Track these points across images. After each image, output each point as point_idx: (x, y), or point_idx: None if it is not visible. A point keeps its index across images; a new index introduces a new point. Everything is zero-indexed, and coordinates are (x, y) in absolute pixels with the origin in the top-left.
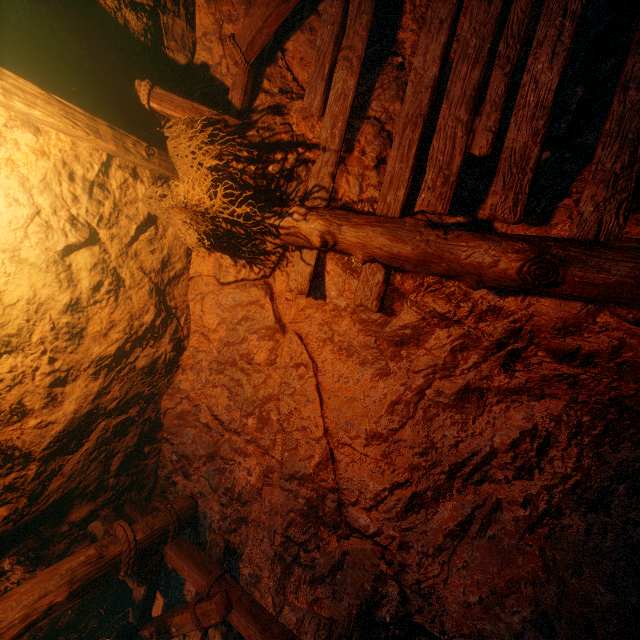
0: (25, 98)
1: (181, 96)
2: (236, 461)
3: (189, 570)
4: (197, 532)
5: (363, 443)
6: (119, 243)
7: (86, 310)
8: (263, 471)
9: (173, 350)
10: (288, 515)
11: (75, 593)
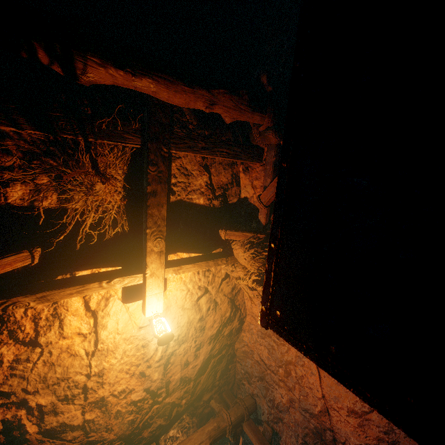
0: (188, 270)
1: (238, 231)
2: (274, 387)
3: (255, 441)
4: (256, 413)
5: (345, 413)
6: (215, 288)
7: (205, 319)
8: (289, 399)
9: (239, 324)
10: (305, 429)
11: (212, 443)
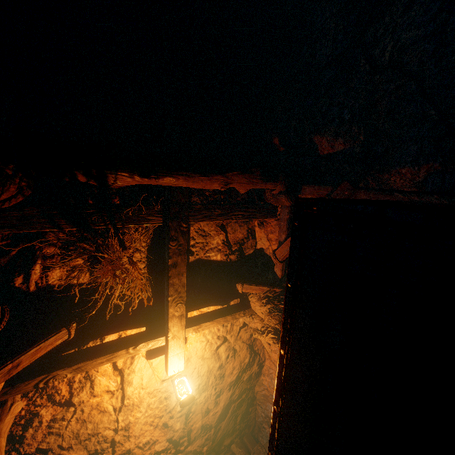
0: (207, 327)
1: (254, 284)
2: None
3: None
4: None
5: None
6: (234, 336)
7: (224, 366)
8: None
9: (258, 368)
10: None
11: None
